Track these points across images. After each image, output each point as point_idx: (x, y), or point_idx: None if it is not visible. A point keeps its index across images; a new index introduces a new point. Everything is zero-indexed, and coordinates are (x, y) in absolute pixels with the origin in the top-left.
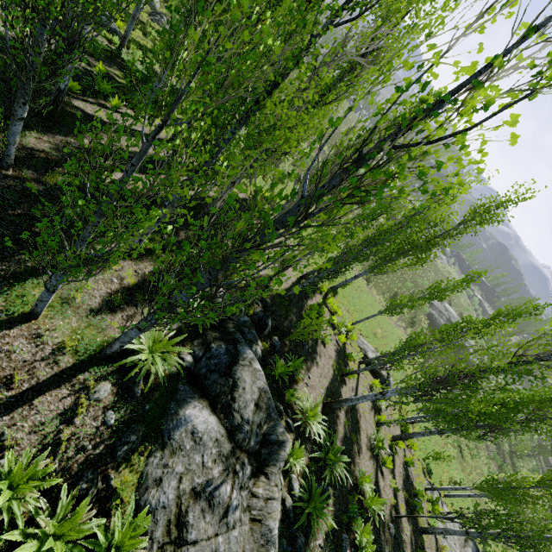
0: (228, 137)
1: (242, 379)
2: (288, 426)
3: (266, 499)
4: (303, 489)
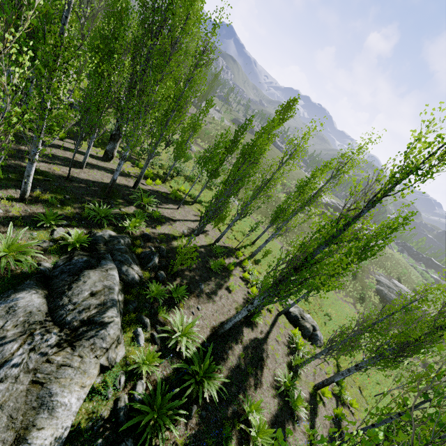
0: (49, 81)
1: (87, 276)
2: (152, 338)
3: (61, 365)
4: (150, 395)
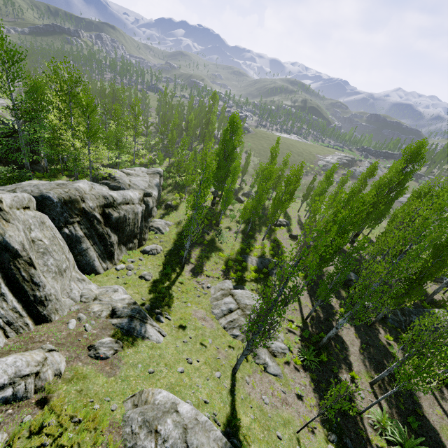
0: None
1: None
2: None
3: None
4: None
